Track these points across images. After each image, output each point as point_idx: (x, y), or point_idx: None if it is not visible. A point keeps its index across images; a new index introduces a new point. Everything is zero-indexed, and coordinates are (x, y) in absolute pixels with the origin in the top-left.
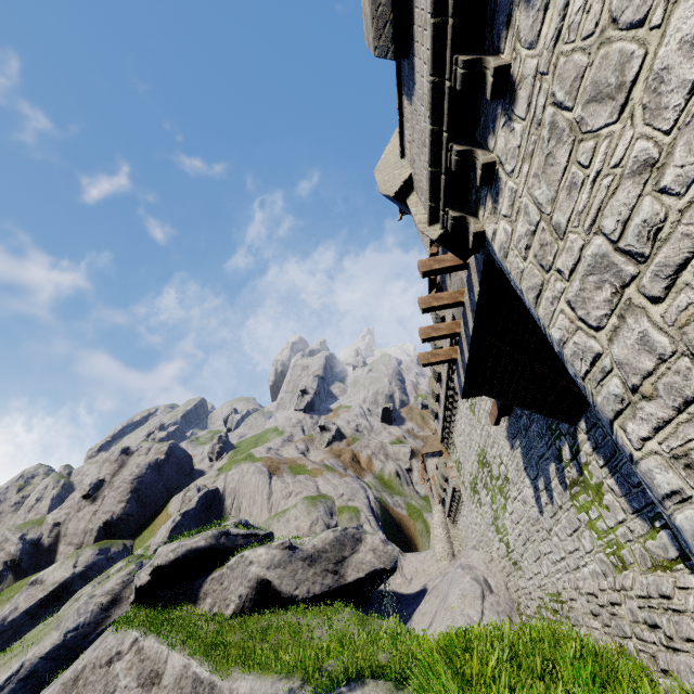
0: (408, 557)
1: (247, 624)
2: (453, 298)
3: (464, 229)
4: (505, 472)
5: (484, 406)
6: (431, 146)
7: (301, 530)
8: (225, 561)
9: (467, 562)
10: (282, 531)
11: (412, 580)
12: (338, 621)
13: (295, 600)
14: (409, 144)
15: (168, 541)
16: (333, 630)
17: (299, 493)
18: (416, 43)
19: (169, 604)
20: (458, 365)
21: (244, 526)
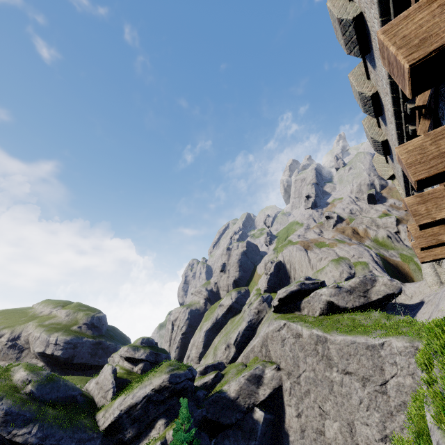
0: (407, 286)
1: (328, 318)
2: None
3: None
4: None
5: None
6: (404, 187)
7: (335, 277)
8: (306, 294)
9: None
10: (325, 279)
11: (412, 297)
12: (374, 317)
13: (347, 309)
14: (391, 166)
15: (267, 287)
16: (372, 320)
17: (326, 258)
18: (394, 159)
19: (288, 312)
20: None
21: (308, 279)
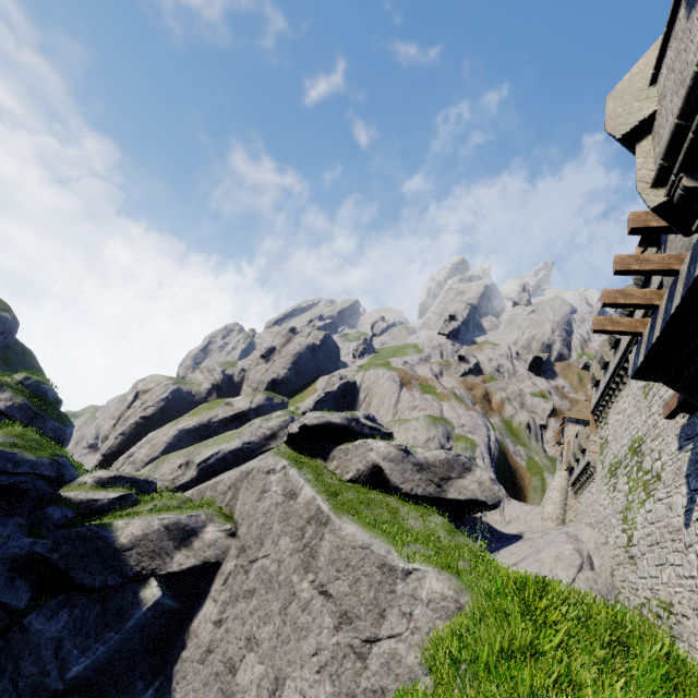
0: (512, 503)
1: (359, 491)
2: (665, 264)
3: (696, 203)
4: (659, 470)
5: (662, 392)
6: (687, 93)
7: (417, 441)
8: (351, 440)
9: (576, 533)
10: (401, 435)
11: (510, 523)
12: (431, 522)
13: (399, 491)
14: (666, 71)
15: (312, 409)
16: (424, 526)
17: (423, 410)
18: None
19: (308, 453)
20: (641, 342)
21: (371, 420)
